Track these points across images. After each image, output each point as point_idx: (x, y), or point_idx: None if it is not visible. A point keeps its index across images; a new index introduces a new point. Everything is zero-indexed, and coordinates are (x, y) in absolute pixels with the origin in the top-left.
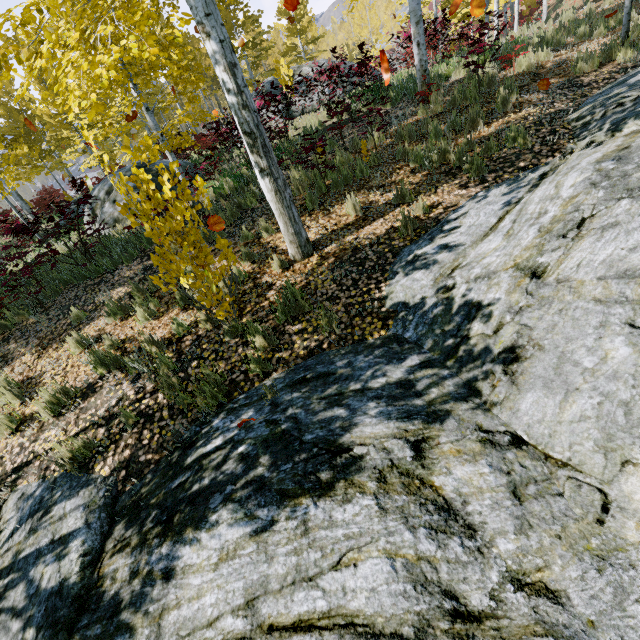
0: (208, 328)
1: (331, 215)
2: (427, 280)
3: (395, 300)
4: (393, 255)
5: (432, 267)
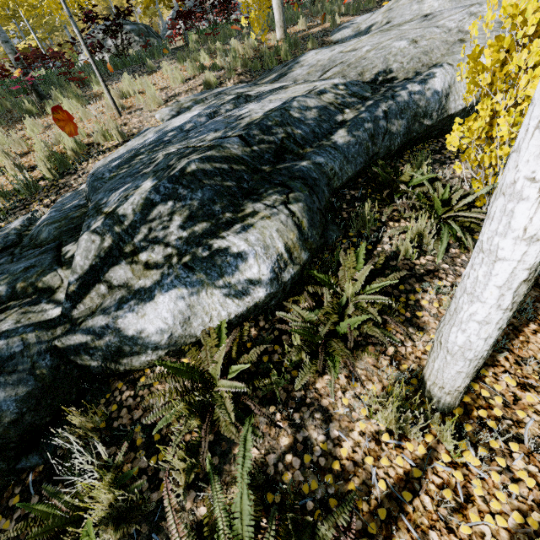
0: (250, 55)
1: (290, 29)
2: (349, 31)
3: (337, 38)
4: (330, 32)
5: (350, 28)
